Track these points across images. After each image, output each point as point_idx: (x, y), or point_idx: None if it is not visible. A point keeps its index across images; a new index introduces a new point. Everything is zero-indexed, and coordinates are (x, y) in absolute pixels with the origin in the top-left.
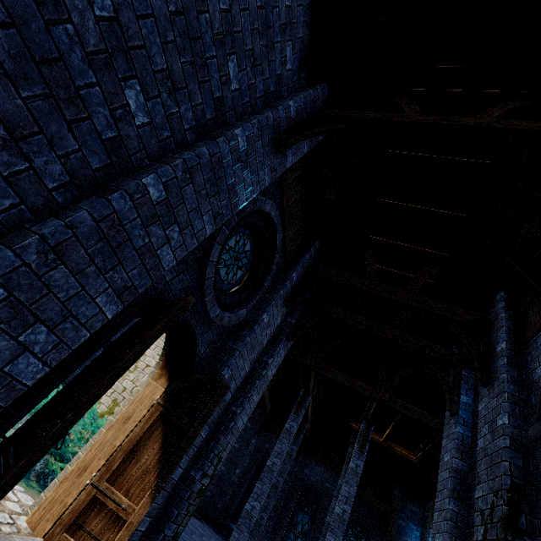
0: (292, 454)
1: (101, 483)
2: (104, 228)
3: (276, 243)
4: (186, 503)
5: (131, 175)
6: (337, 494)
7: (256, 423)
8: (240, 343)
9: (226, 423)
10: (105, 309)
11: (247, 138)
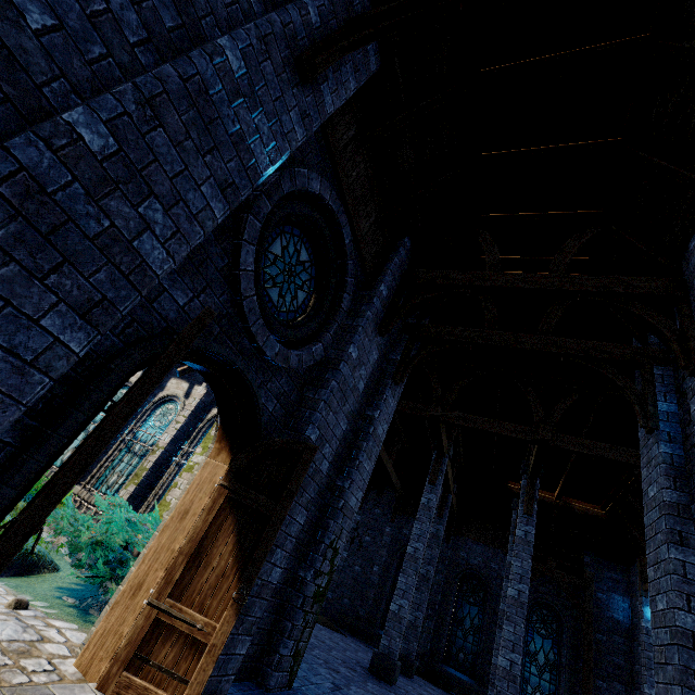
0: (439, 535)
1: (161, 600)
2: (11, 198)
3: (344, 243)
4: (300, 612)
5: (49, 119)
6: (508, 573)
7: (386, 507)
8: (323, 391)
9: (333, 504)
10: (65, 339)
11: (242, 54)
